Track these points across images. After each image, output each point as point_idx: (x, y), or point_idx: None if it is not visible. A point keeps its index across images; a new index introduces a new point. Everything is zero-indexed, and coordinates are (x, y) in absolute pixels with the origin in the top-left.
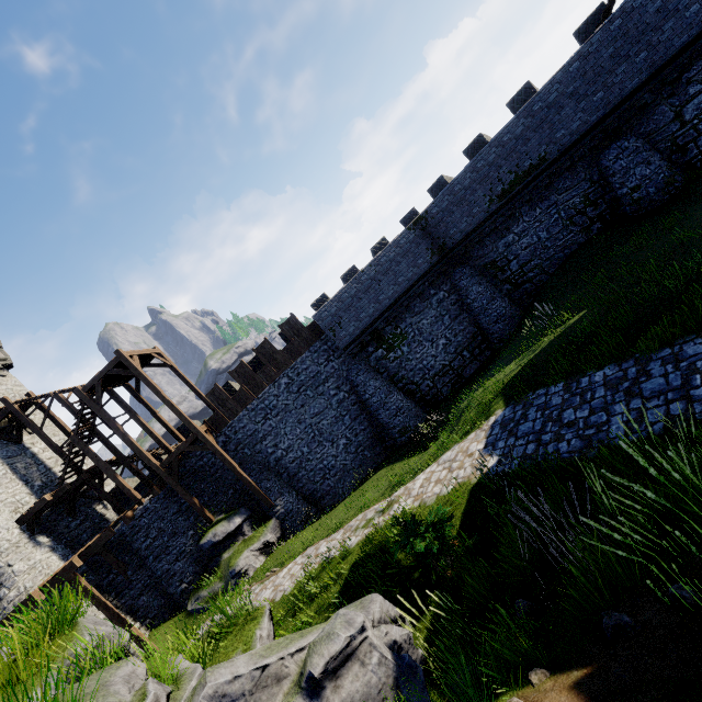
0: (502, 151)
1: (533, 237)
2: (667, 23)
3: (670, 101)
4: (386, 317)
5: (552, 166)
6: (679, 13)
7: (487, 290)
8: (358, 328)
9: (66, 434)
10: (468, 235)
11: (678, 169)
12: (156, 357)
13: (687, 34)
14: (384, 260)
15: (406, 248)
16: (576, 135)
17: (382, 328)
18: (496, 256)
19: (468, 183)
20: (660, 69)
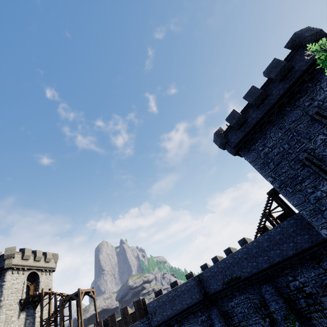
0: (225, 266)
1: (242, 309)
2: (271, 251)
3: (283, 278)
4: (175, 319)
5: (243, 281)
6: (274, 250)
7: (222, 326)
8: (162, 319)
9: (48, 313)
10: (216, 293)
11: (294, 311)
12: (91, 293)
13: (279, 258)
14: (181, 288)
15: (191, 286)
16: (249, 274)
17: (172, 324)
18: (228, 309)
19: (215, 271)
20: (273, 265)
